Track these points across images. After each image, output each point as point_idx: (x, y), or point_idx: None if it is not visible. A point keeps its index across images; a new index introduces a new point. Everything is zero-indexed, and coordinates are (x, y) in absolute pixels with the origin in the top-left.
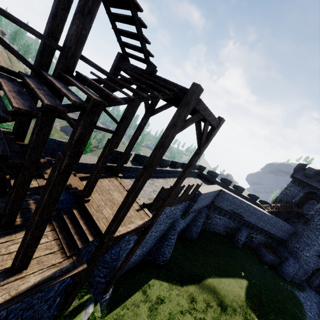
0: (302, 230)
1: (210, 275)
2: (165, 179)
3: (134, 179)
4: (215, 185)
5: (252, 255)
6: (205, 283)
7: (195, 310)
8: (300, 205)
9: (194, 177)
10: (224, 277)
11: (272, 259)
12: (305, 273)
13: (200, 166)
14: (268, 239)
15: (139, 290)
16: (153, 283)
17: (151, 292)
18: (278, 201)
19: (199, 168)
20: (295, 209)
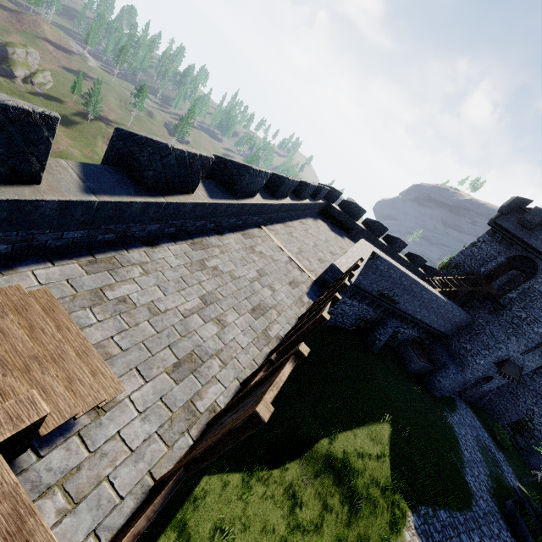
0: (484, 323)
1: (328, 430)
2: (246, 234)
3: (113, 253)
4: (361, 241)
5: (393, 363)
6: (319, 452)
7: (299, 533)
8: (492, 279)
9: (313, 218)
10: (352, 429)
11: (421, 367)
12: (463, 384)
13: (331, 190)
14: (422, 334)
15: (165, 530)
16: (206, 488)
17: (200, 520)
18: (451, 267)
19: (327, 195)
20: (487, 287)
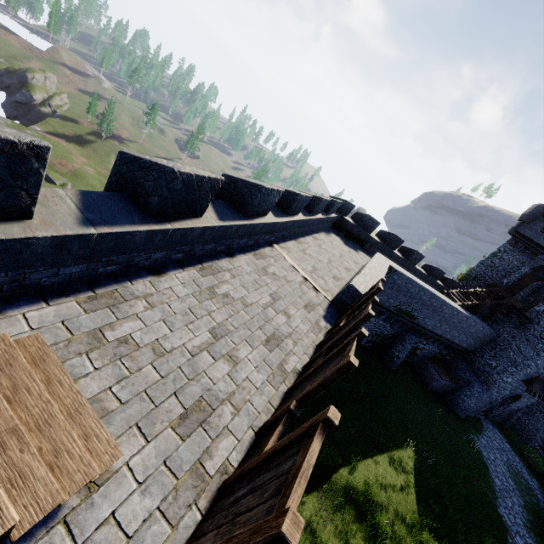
0: (510, 338)
1: (347, 458)
2: (257, 255)
3: (115, 286)
4: (377, 255)
5: (413, 382)
6: (338, 484)
7: None
8: (516, 290)
9: (326, 232)
10: (373, 456)
11: (443, 385)
12: (489, 403)
13: (343, 203)
14: (443, 349)
15: None
16: None
17: None
18: (471, 279)
19: (340, 208)
20: (511, 300)
